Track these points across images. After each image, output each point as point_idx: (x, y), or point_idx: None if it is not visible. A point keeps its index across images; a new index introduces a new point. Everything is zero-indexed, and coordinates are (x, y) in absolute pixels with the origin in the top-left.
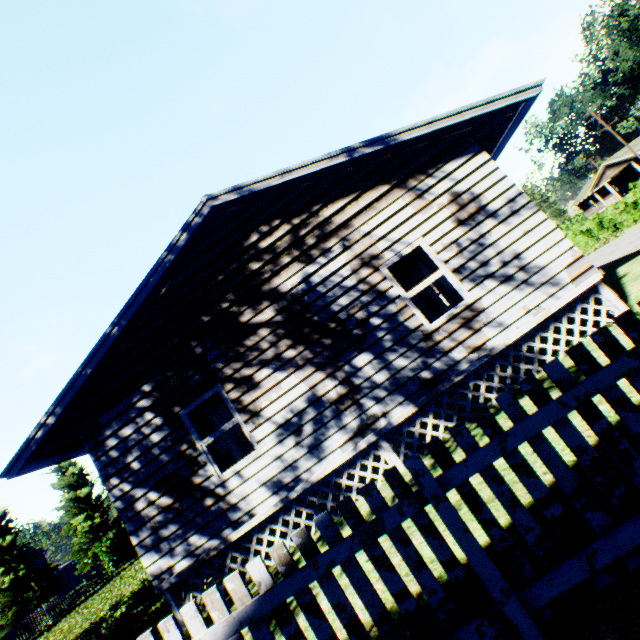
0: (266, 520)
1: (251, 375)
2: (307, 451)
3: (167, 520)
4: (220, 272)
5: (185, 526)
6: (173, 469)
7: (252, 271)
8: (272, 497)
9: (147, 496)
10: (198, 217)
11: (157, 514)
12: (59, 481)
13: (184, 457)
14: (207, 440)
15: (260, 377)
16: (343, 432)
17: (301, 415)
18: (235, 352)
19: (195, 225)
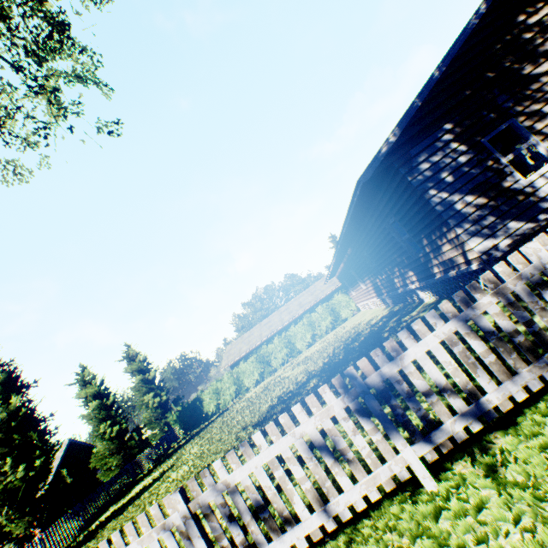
0: None
1: (539, 110)
2: None
3: (484, 214)
4: (496, 43)
5: (501, 217)
6: (482, 179)
7: (525, 40)
8: None
9: (463, 200)
10: None
11: (474, 211)
12: (130, 366)
13: (491, 170)
14: (507, 158)
15: (547, 110)
16: None
17: None
18: (521, 96)
19: None
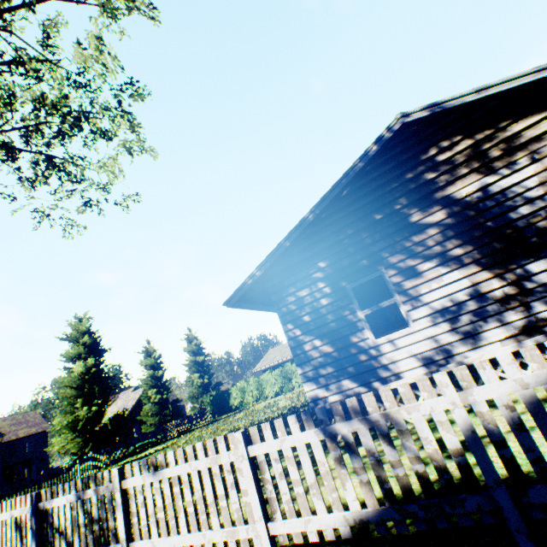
0: (410, 385)
1: (413, 266)
2: (461, 338)
3: (325, 363)
4: (395, 180)
5: (339, 371)
6: (335, 327)
7: (426, 180)
8: (420, 368)
9: (312, 342)
10: (389, 132)
11: (318, 357)
12: (187, 347)
13: (345, 320)
14: (365, 311)
15: (422, 268)
16: (504, 328)
17: (459, 306)
18: (400, 246)
19: (385, 139)
